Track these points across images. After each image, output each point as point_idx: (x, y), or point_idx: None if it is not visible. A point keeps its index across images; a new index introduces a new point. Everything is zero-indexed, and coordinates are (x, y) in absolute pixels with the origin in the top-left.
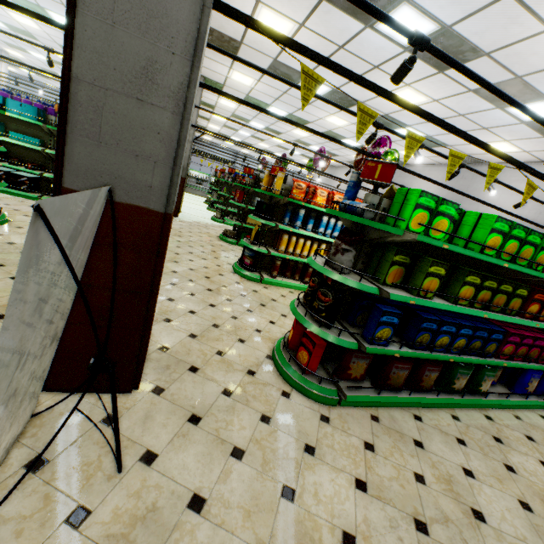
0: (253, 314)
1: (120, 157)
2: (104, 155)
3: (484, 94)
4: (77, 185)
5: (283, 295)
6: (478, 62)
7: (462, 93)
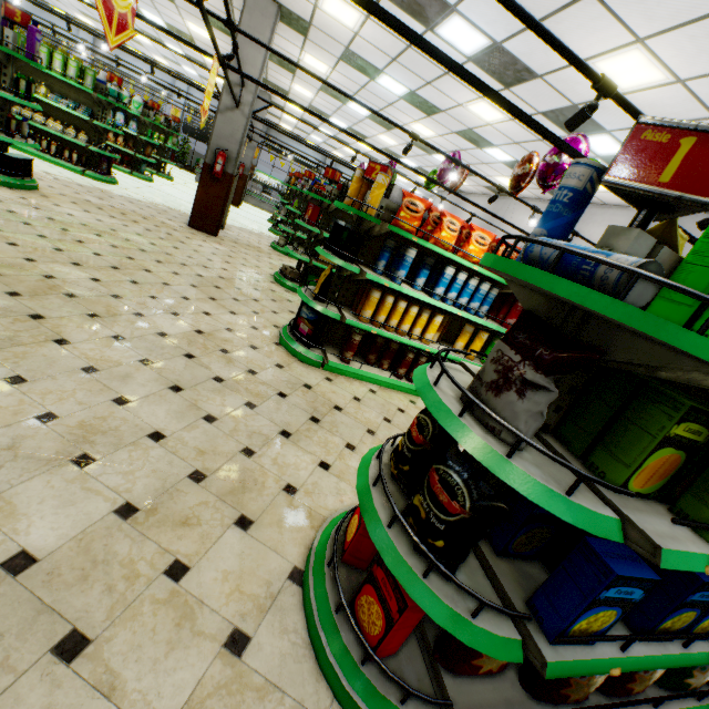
0: (290, 444)
1: None
2: None
3: None
4: None
5: (357, 397)
6: None
7: None
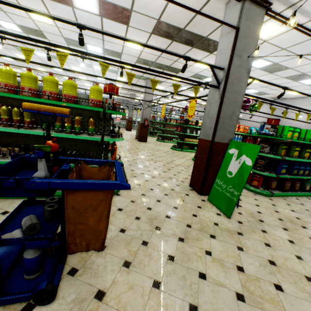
0: None
1: (225, 132)
2: (222, 132)
3: (288, 78)
4: (216, 140)
5: None
6: (287, 70)
7: (279, 78)
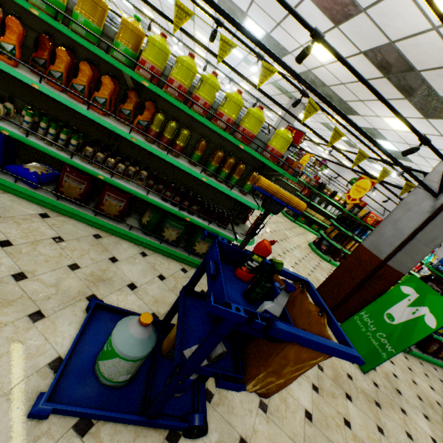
0: None
1: (407, 258)
2: (404, 257)
3: None
4: (390, 263)
5: None
6: None
7: None
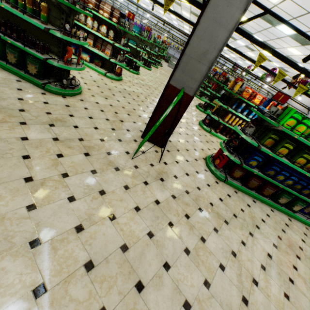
0: (202, 143)
1: (187, 77)
2: (183, 76)
3: None
4: (173, 83)
5: (217, 141)
6: None
7: None
